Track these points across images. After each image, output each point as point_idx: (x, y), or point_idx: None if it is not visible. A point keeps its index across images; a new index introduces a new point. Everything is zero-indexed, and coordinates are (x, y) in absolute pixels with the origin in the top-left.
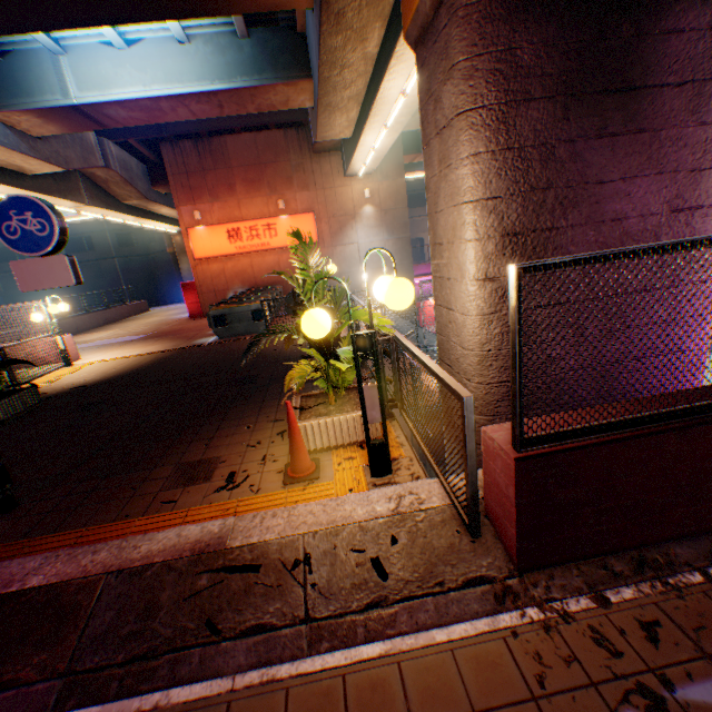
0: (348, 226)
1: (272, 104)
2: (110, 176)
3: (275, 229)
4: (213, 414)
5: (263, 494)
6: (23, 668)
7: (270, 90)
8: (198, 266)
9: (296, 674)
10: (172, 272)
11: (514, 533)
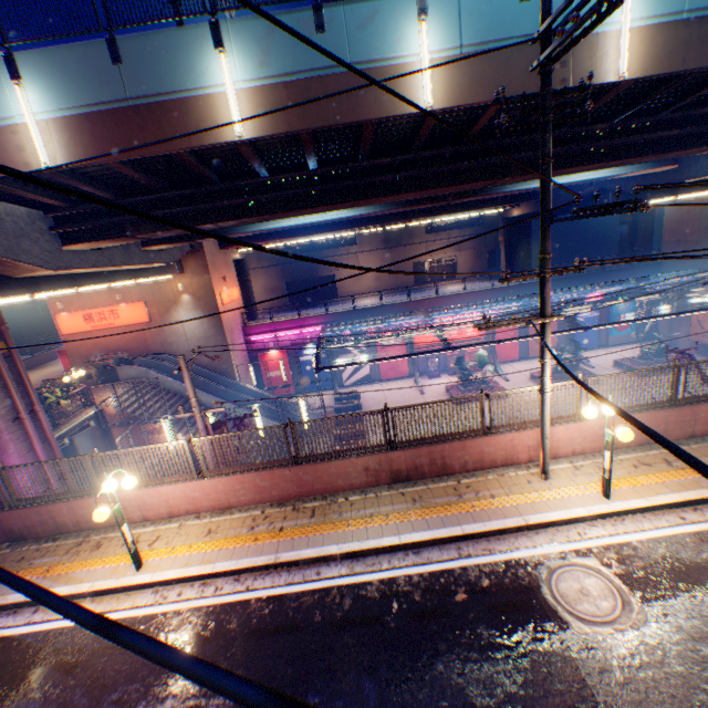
0: (173, 309)
1: None
2: None
3: (118, 313)
4: None
5: None
6: None
7: None
8: (68, 339)
9: None
10: None
11: None
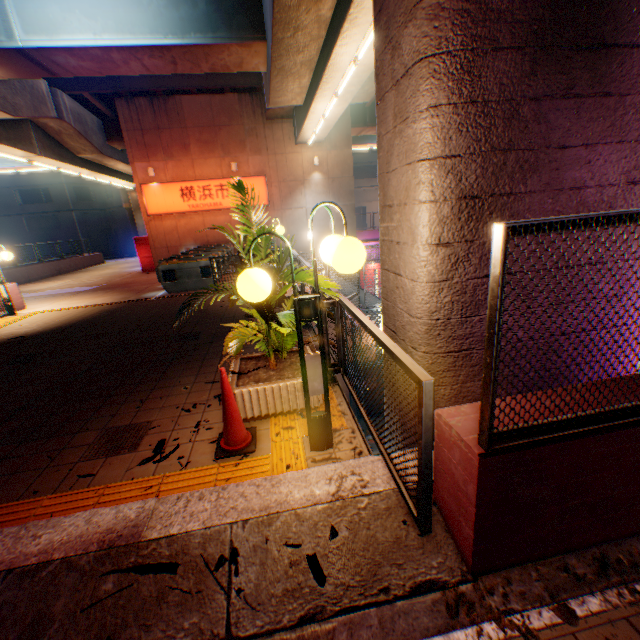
0: (298, 191)
1: (226, 64)
2: (63, 128)
3: (227, 190)
4: (150, 372)
5: (191, 469)
6: None
7: (224, 50)
8: (151, 222)
9: None
10: (129, 227)
11: (471, 534)
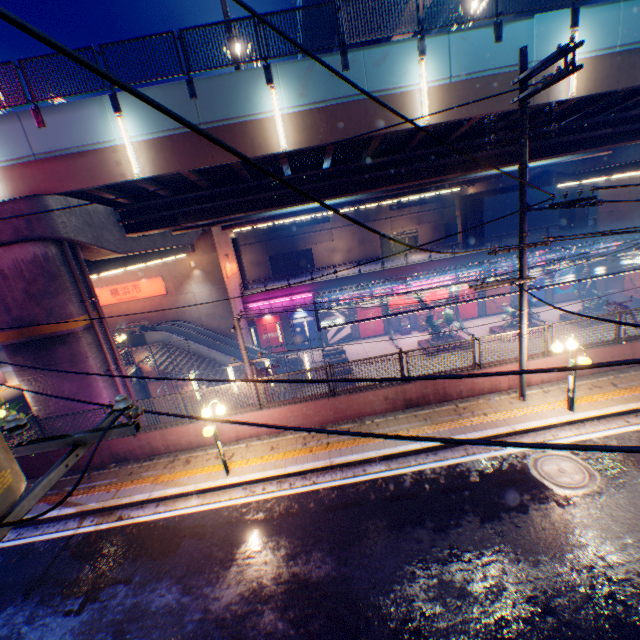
0: (186, 282)
1: None
2: None
3: (140, 288)
4: None
5: None
6: None
7: None
8: None
9: None
10: None
11: None
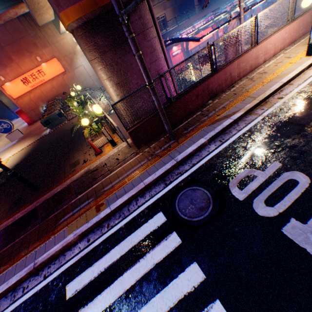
0: (75, 58)
1: (10, 17)
2: None
3: (43, 72)
4: (69, 152)
5: (93, 160)
6: (68, 197)
7: (7, 13)
8: (18, 102)
9: (110, 176)
10: None
11: (135, 144)
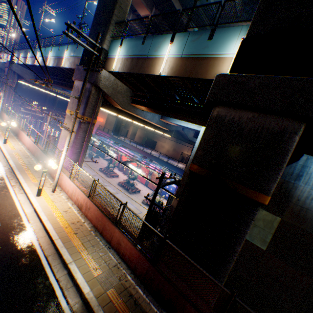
0: None
1: None
2: None
3: None
4: None
5: None
6: None
7: None
8: None
9: None
10: None
11: None
